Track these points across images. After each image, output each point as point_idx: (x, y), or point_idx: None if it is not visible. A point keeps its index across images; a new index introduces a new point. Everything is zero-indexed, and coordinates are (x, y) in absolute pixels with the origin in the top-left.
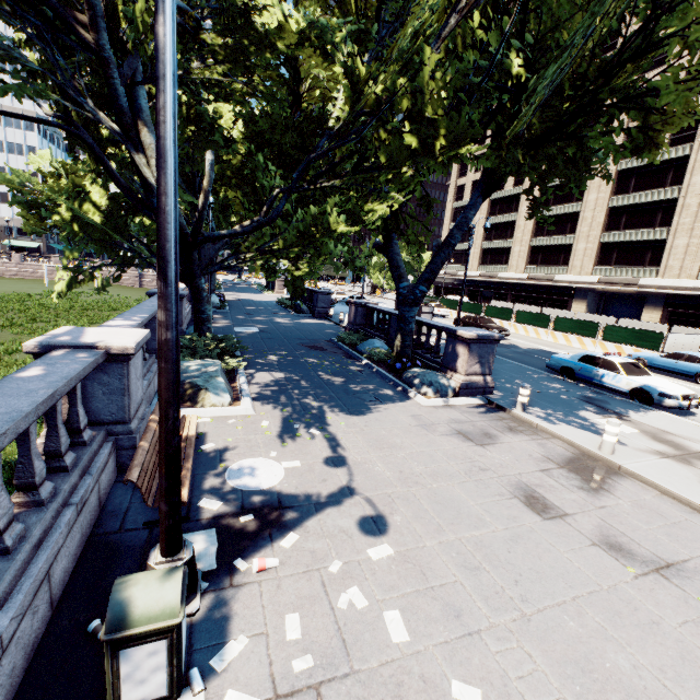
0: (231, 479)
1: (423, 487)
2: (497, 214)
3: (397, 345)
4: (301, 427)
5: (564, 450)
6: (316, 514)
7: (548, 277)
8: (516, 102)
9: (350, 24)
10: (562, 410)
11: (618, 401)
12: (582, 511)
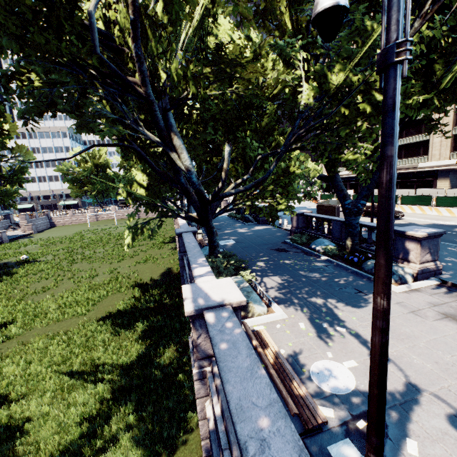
0: (320, 384)
1: None
2: None
3: (348, 243)
4: (328, 325)
5: None
6: (409, 415)
7: (413, 166)
8: (429, 61)
9: (287, 37)
10: None
11: None
12: None
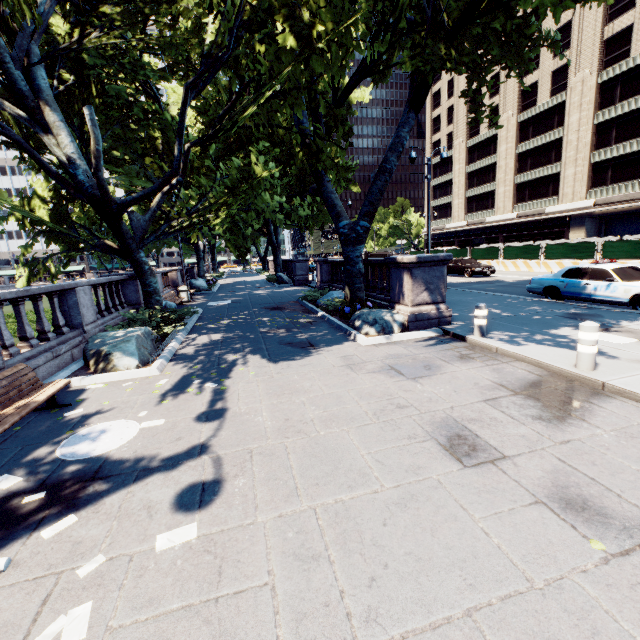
0: (63, 448)
1: (305, 436)
2: (476, 161)
3: (347, 289)
4: (200, 381)
5: (527, 372)
6: (130, 485)
7: (538, 211)
8: None
9: None
10: (536, 330)
11: (615, 313)
12: (531, 450)
